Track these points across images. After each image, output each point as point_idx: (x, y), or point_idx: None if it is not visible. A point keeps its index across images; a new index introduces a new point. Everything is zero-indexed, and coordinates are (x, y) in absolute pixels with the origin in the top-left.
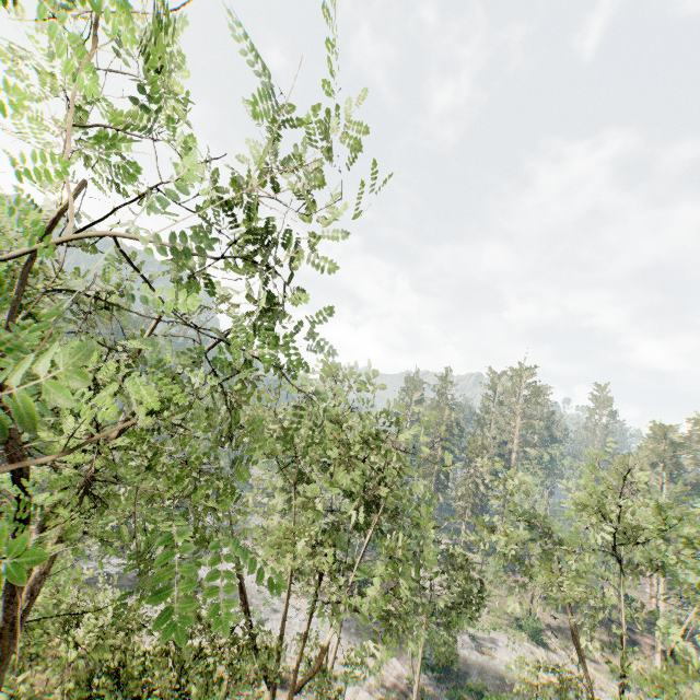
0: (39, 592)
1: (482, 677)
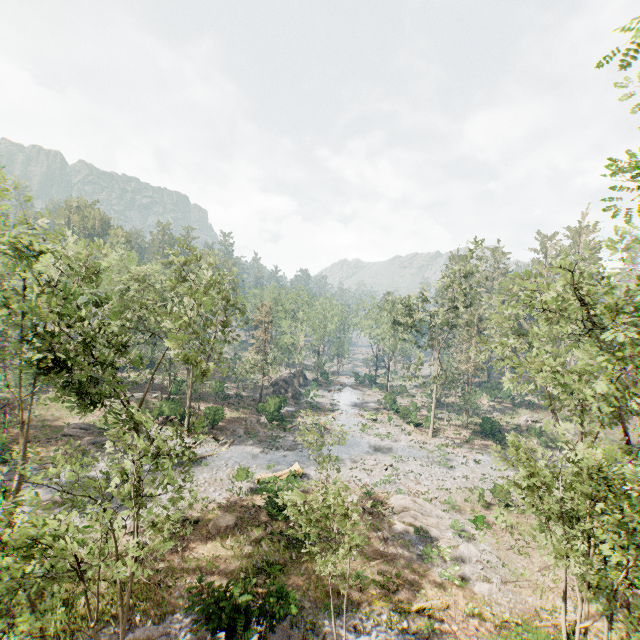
0: None
1: None
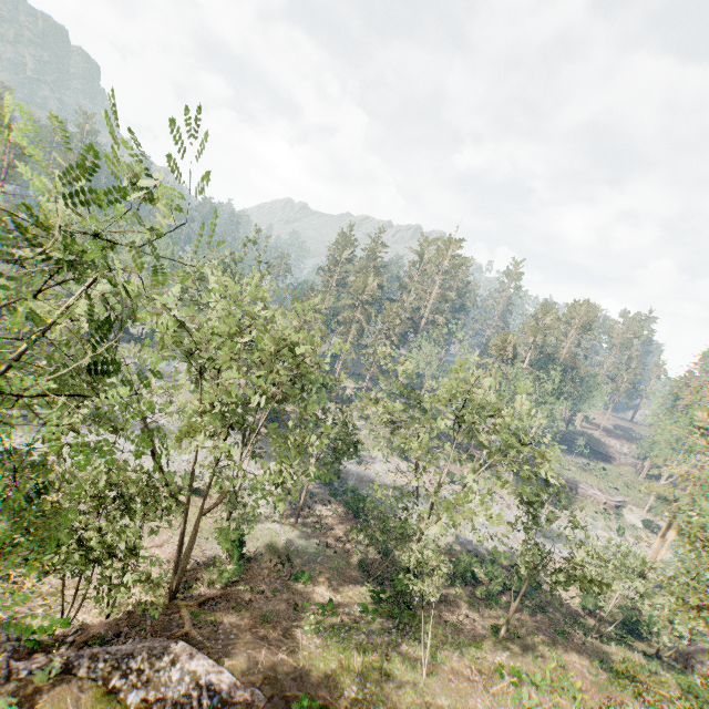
0: None
1: (357, 482)
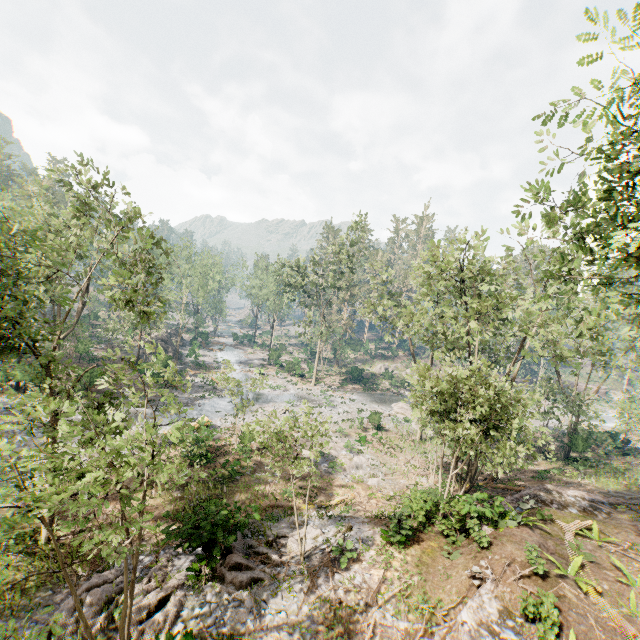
0: None
1: None
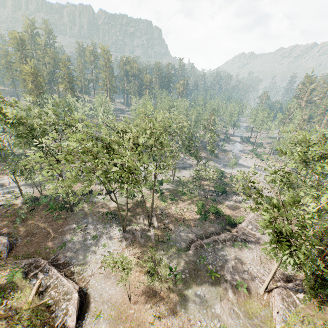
0: None
1: None
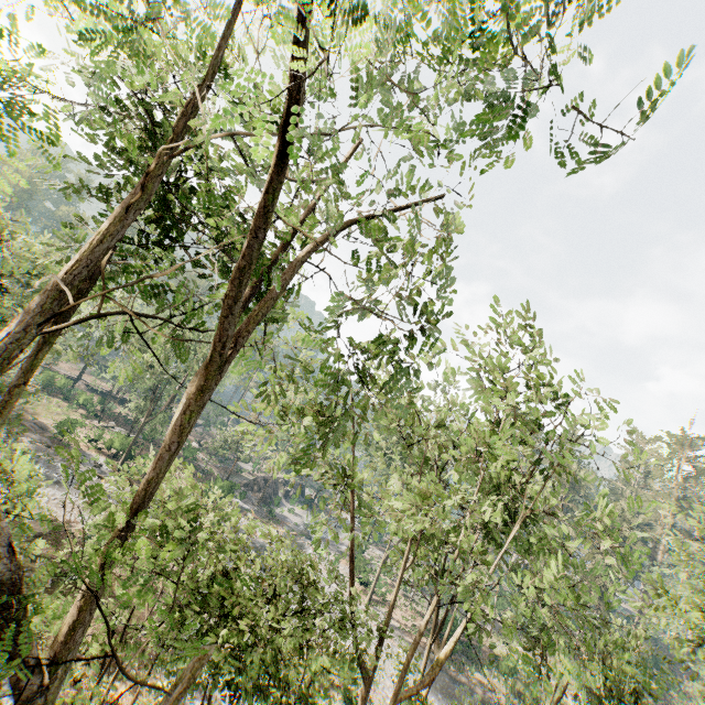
0: (239, 348)
1: None
